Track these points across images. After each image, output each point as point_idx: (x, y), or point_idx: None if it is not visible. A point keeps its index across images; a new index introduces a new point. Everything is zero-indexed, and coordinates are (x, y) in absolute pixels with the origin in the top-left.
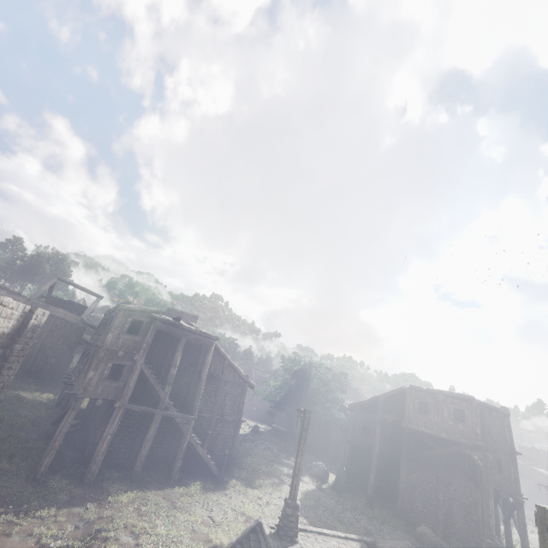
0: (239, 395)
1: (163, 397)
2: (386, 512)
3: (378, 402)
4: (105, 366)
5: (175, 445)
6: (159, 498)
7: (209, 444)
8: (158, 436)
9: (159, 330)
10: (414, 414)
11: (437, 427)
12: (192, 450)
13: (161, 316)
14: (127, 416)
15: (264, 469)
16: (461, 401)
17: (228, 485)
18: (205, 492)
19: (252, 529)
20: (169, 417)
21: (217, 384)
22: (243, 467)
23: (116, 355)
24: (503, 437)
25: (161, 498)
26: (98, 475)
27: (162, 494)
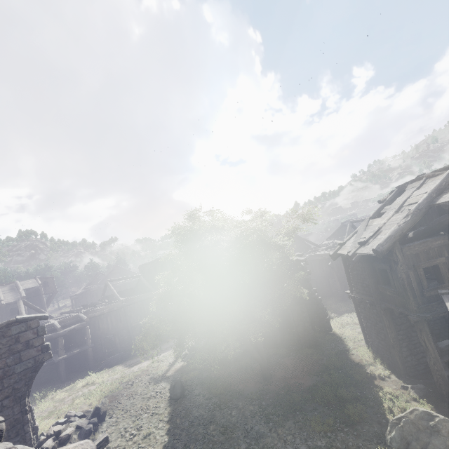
0: None
1: None
2: None
3: None
4: None
5: None
6: None
7: None
8: None
9: None
10: None
11: None
12: None
13: None
14: None
15: None
16: None
17: None
18: None
19: None
20: None
21: None
22: None
23: None
24: None
25: None
26: None
27: None
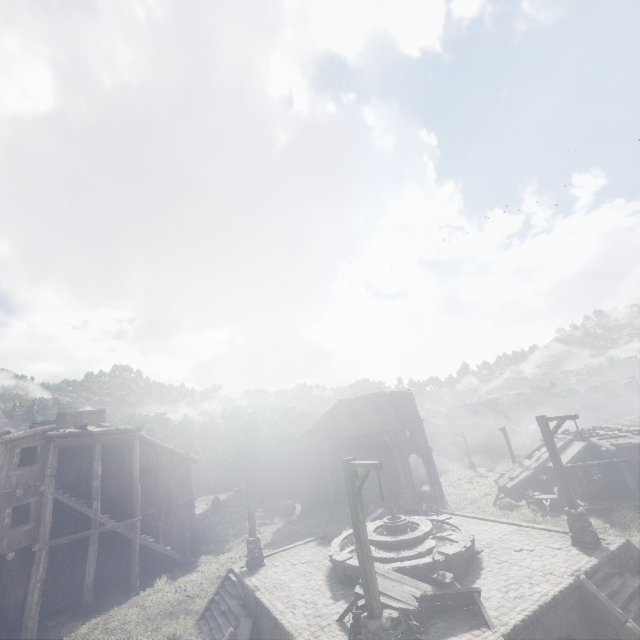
0: (184, 475)
1: (94, 515)
2: (345, 511)
3: (320, 424)
4: (3, 514)
5: (125, 557)
6: (125, 610)
7: (165, 538)
8: (101, 557)
9: (62, 447)
10: (348, 423)
11: (366, 426)
12: (147, 553)
13: (59, 432)
14: (52, 556)
15: (232, 532)
16: (378, 398)
17: (197, 564)
18: (175, 581)
19: (225, 578)
20: (108, 532)
21: (154, 476)
22: (210, 540)
23: (13, 497)
24: (412, 413)
25: (127, 609)
26: (39, 631)
27: (126, 606)
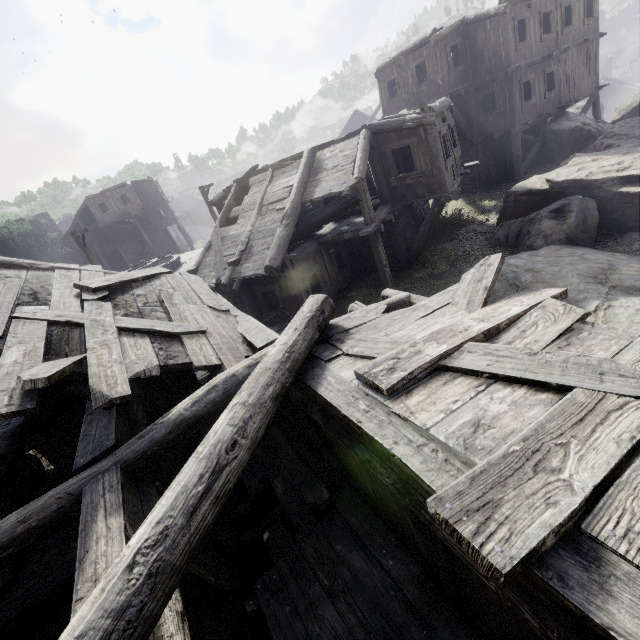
0: None
1: None
2: None
3: (77, 222)
4: None
5: None
6: None
7: None
8: None
9: None
10: (102, 216)
11: (119, 215)
12: None
13: None
14: None
15: None
16: (121, 189)
17: None
18: None
19: None
20: None
21: None
22: None
23: None
24: (156, 197)
25: None
26: None
27: None
